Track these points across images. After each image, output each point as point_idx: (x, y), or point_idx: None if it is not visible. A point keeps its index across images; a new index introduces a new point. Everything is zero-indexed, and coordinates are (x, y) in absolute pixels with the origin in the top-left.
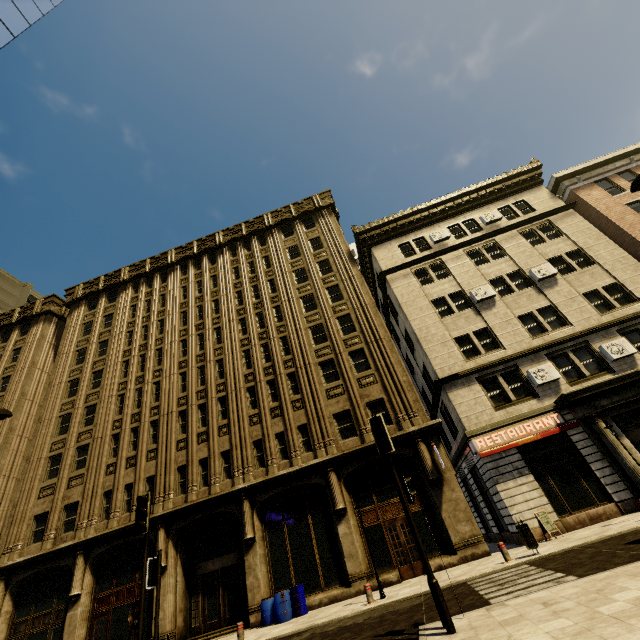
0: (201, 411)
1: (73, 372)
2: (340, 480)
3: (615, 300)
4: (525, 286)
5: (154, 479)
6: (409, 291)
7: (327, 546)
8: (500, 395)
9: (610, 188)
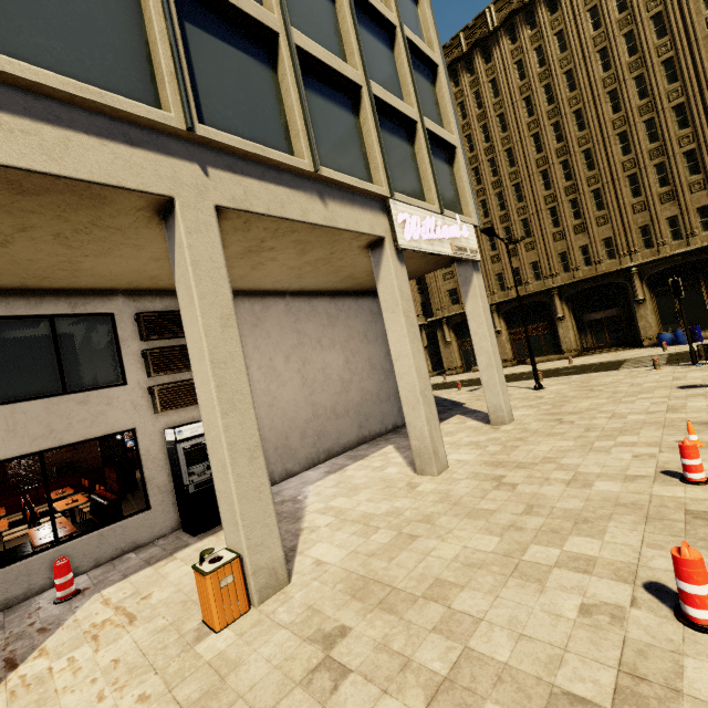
0: (571, 206)
1: None
2: None
3: None
4: None
5: (537, 264)
6: None
7: None
8: None
9: None
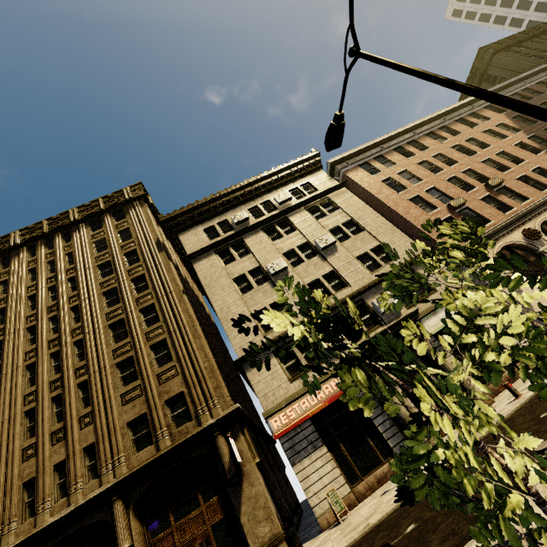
0: None
1: None
2: (129, 508)
3: (381, 259)
4: (313, 255)
5: None
6: (212, 272)
7: None
8: (295, 364)
9: (370, 169)
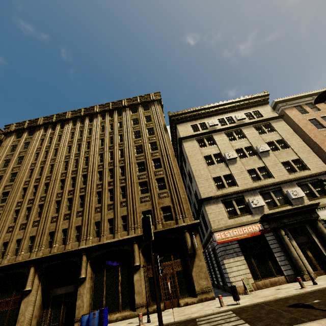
0: (69, 202)
1: (0, 171)
2: (139, 249)
3: (297, 167)
4: (253, 155)
5: (34, 238)
6: (193, 150)
7: (126, 286)
8: (232, 211)
9: (301, 110)
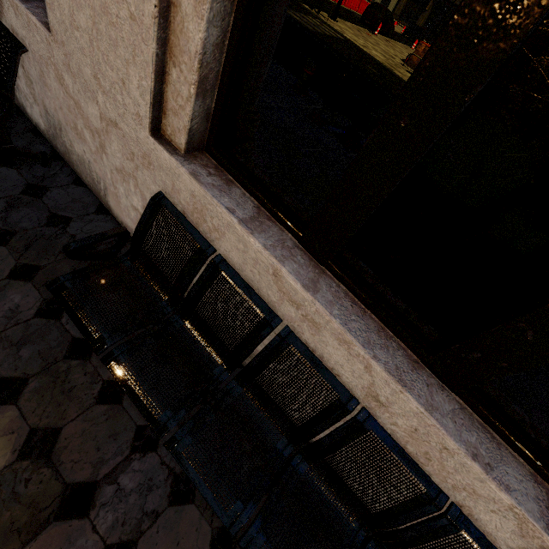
0: None
1: None
2: None
3: None
4: None
5: None
6: None
7: None
8: None
9: None
